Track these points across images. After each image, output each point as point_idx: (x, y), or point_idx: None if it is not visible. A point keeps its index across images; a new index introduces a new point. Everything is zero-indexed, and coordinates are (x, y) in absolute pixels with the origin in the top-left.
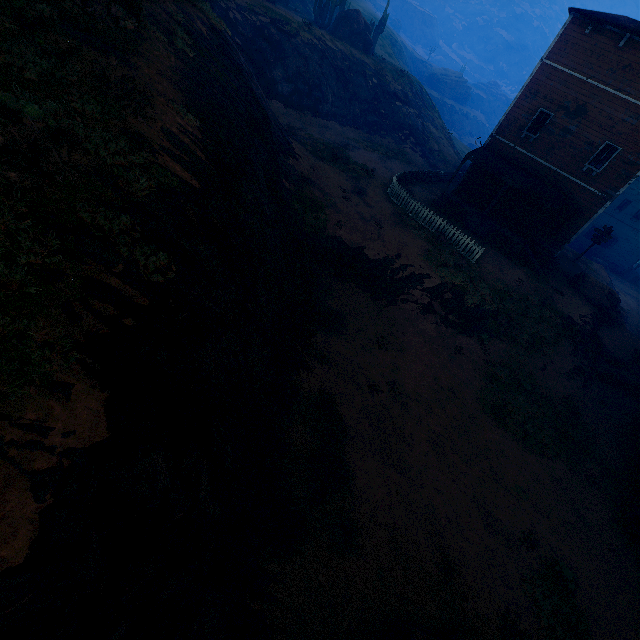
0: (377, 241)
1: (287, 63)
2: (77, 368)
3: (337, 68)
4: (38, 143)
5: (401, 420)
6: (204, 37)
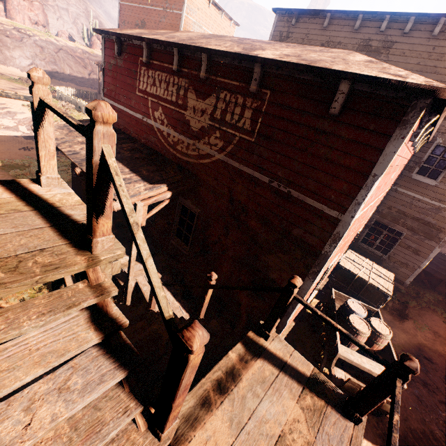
0: None
1: (26, 49)
2: None
3: (76, 57)
4: None
5: None
6: None
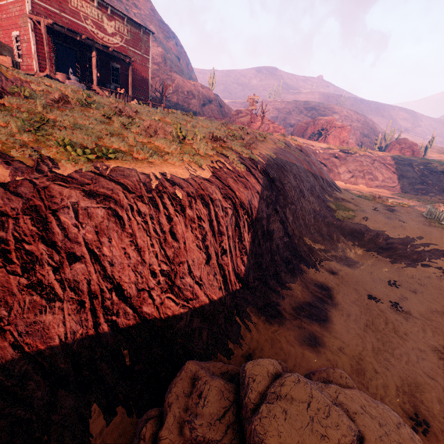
0: (398, 228)
1: (348, 165)
2: (208, 169)
3: (386, 164)
4: (220, 136)
5: (397, 322)
6: (292, 146)
